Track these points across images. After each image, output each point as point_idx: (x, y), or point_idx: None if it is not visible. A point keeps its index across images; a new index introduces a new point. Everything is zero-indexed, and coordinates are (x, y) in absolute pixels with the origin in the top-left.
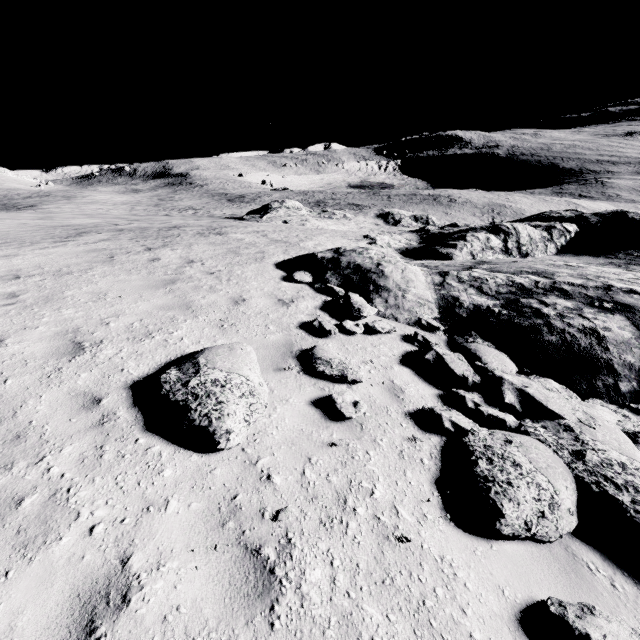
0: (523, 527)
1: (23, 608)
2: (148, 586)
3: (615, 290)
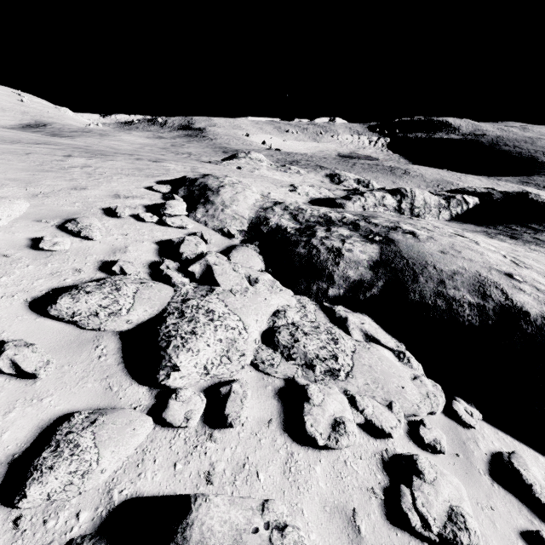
0: (70, 315)
1: None
2: None
3: (398, 230)
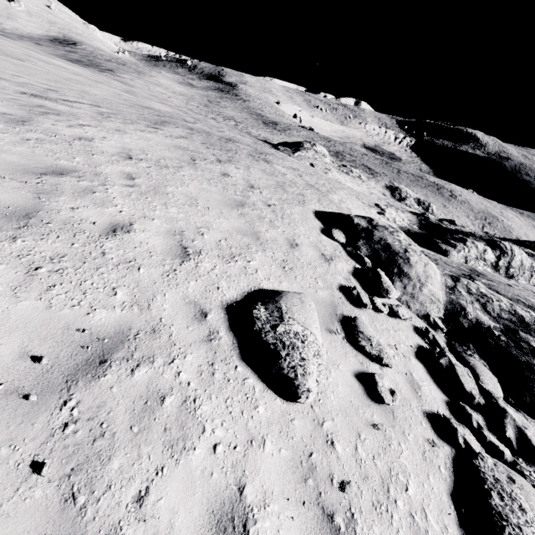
0: None
1: (177, 508)
2: (259, 522)
3: None
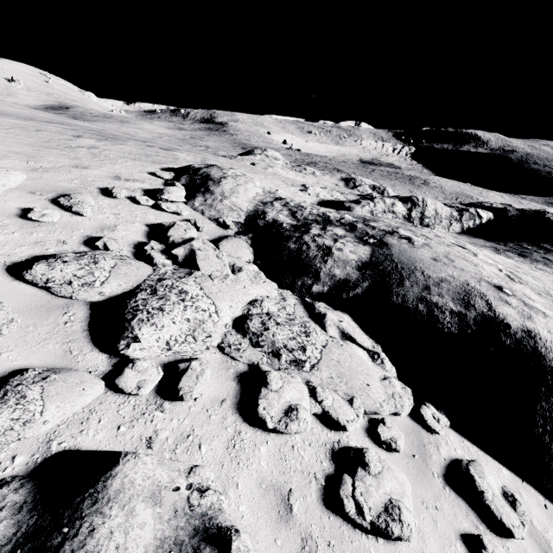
0: (44, 281)
1: None
2: None
3: (395, 235)
